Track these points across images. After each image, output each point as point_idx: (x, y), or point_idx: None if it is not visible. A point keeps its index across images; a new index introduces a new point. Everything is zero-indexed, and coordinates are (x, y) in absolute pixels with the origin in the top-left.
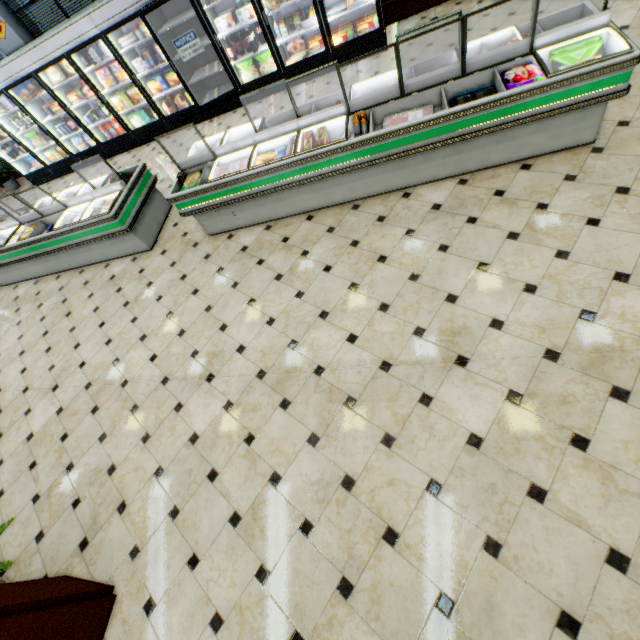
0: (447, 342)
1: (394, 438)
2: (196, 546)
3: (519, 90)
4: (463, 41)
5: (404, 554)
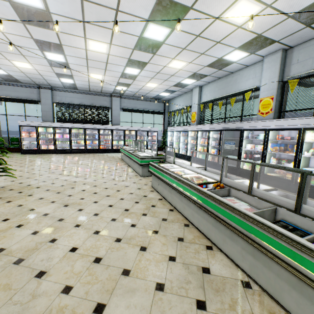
0: None
1: None
2: None
3: (313, 247)
4: (300, 187)
5: None
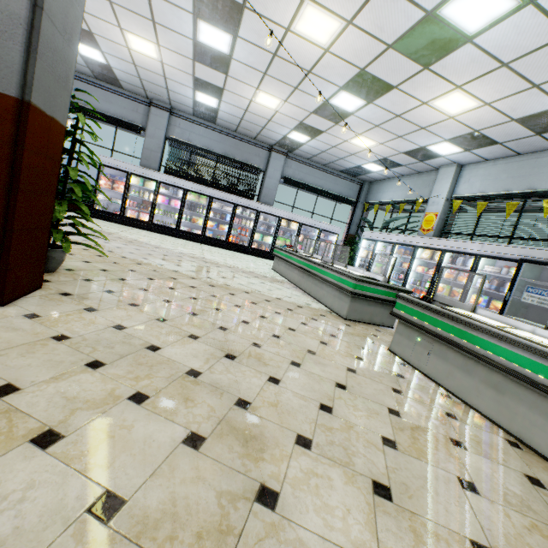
0: None
1: None
2: None
3: None
4: None
5: None
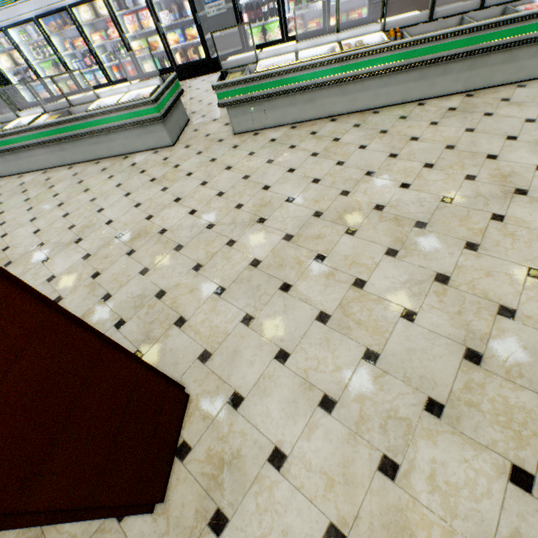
0: (501, 182)
1: (477, 244)
2: (282, 343)
3: (537, 10)
4: None
5: (527, 323)
